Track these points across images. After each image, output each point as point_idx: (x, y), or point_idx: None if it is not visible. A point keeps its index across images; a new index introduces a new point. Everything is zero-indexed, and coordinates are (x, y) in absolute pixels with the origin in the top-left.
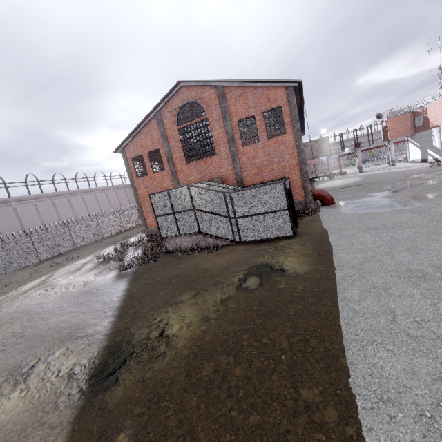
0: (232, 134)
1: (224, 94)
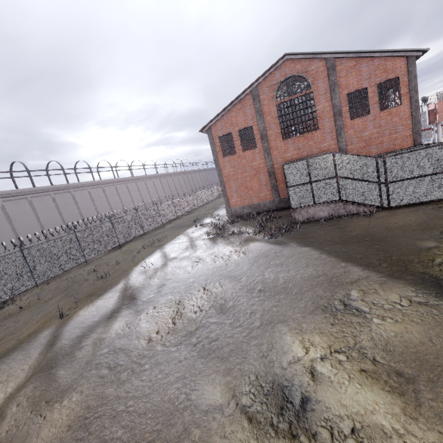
0: (340, 107)
1: (335, 66)
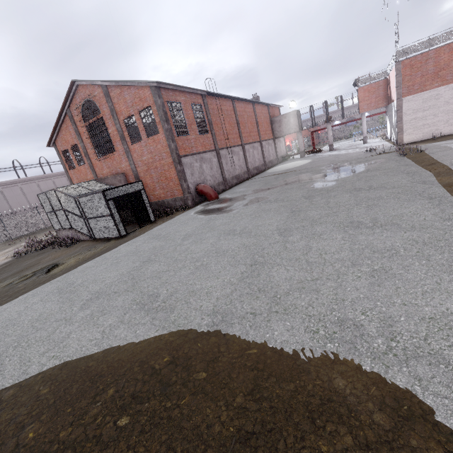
0: (121, 132)
1: (108, 93)
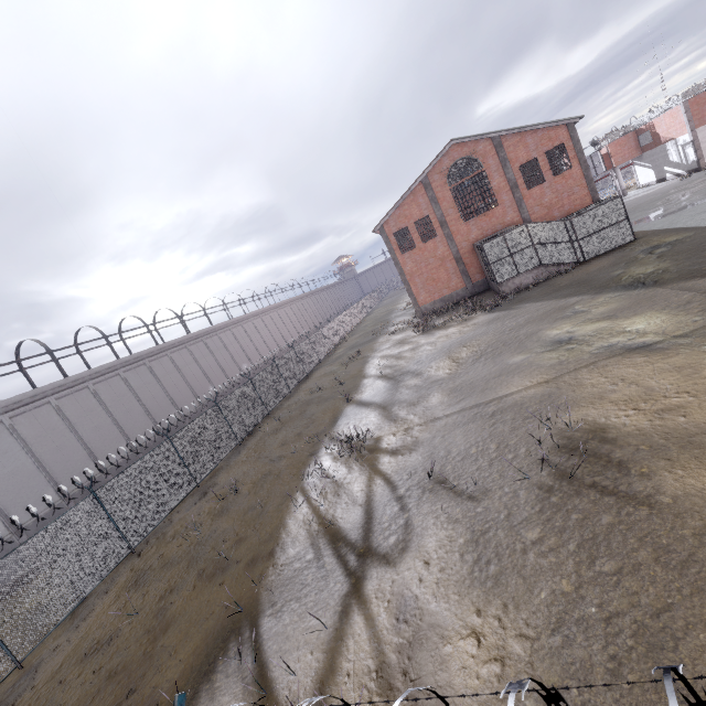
0: (515, 180)
1: (501, 143)
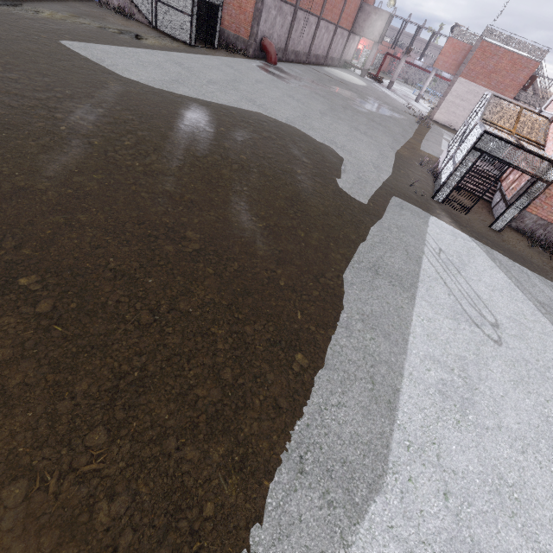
0: None
1: None
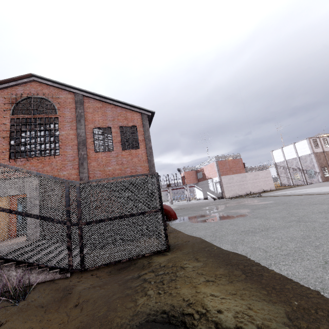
0: (84, 137)
1: (83, 102)
